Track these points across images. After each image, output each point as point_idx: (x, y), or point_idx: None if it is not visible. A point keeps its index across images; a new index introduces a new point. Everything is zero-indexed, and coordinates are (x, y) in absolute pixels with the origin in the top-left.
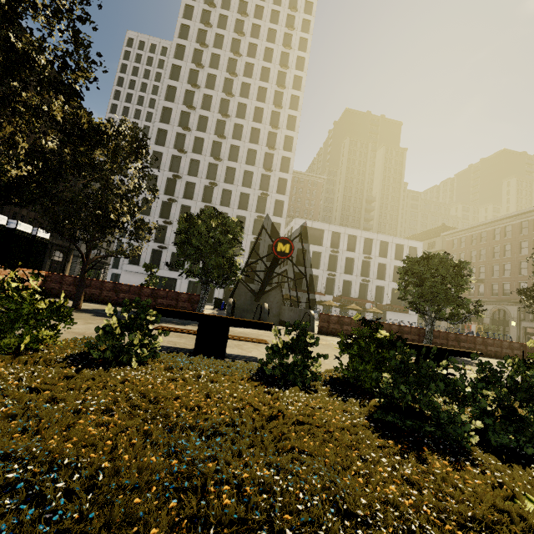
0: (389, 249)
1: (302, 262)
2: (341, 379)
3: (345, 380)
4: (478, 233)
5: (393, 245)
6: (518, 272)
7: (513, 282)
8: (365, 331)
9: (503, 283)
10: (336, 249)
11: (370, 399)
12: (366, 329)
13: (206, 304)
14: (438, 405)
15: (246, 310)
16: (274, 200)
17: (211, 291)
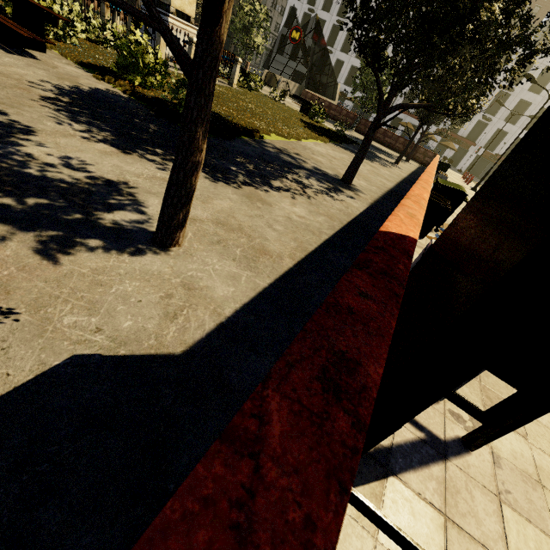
0: None
1: None
2: None
3: None
4: None
5: None
6: None
7: None
8: None
9: None
10: None
11: None
12: None
13: None
14: None
15: None
16: None
17: None
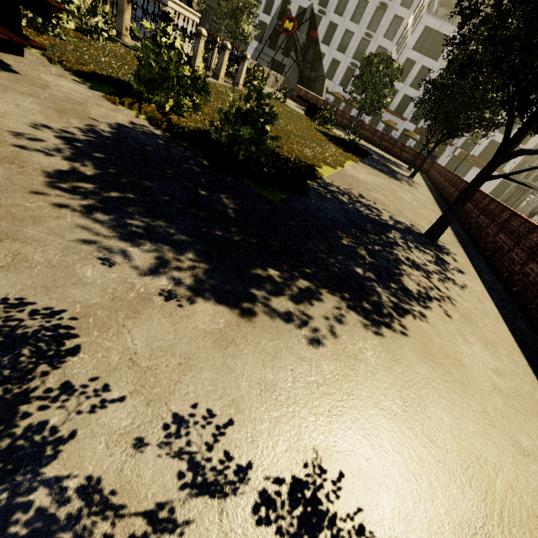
0: None
1: (404, 77)
2: None
3: None
4: None
5: None
6: None
7: None
8: None
9: None
10: None
11: None
12: None
13: None
14: None
15: None
16: None
17: None
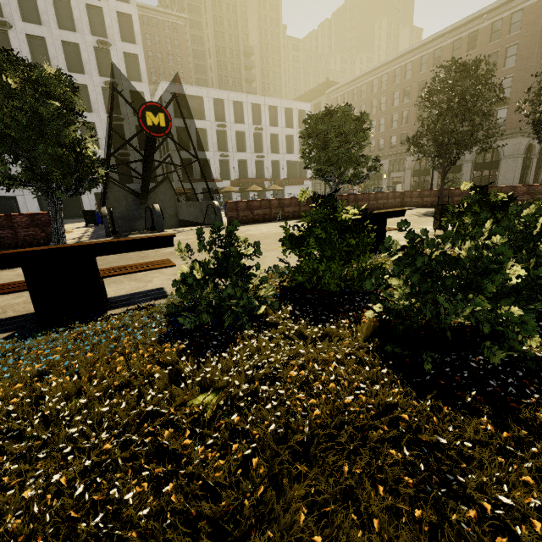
0: (279, 116)
1: (186, 145)
2: (294, 287)
3: (300, 288)
4: (359, 86)
5: (282, 110)
6: (390, 125)
7: (386, 136)
8: (319, 214)
9: (379, 139)
10: (223, 123)
11: (350, 311)
12: (322, 211)
13: (76, 222)
14: (512, 317)
15: (133, 218)
16: (121, 54)
17: (78, 203)
